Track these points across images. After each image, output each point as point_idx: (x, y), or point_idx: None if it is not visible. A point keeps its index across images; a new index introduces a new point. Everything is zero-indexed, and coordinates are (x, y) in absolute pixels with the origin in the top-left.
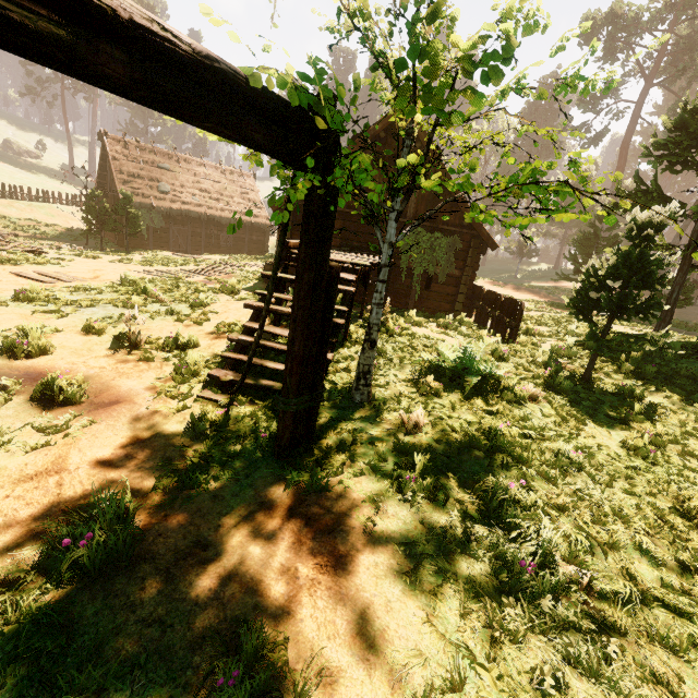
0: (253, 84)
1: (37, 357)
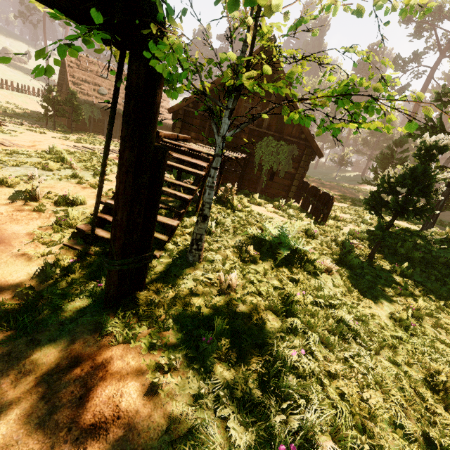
0: None
1: None
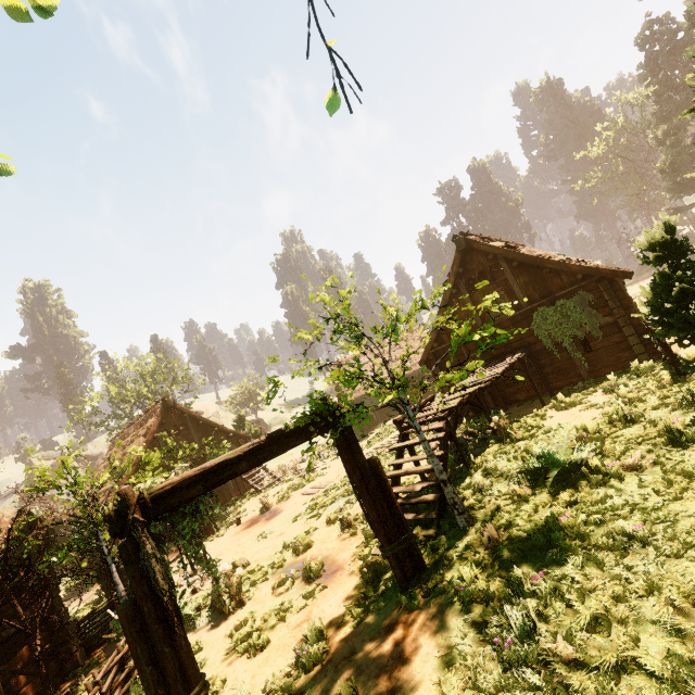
0: (286, 430)
1: (306, 551)
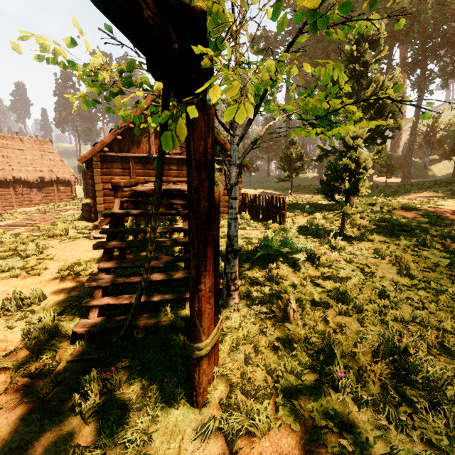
0: None
1: None
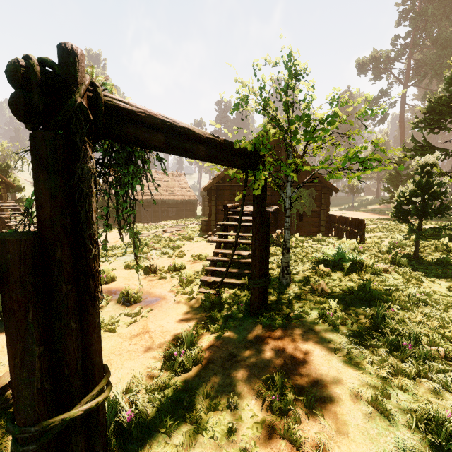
0: (237, 145)
1: (110, 283)
